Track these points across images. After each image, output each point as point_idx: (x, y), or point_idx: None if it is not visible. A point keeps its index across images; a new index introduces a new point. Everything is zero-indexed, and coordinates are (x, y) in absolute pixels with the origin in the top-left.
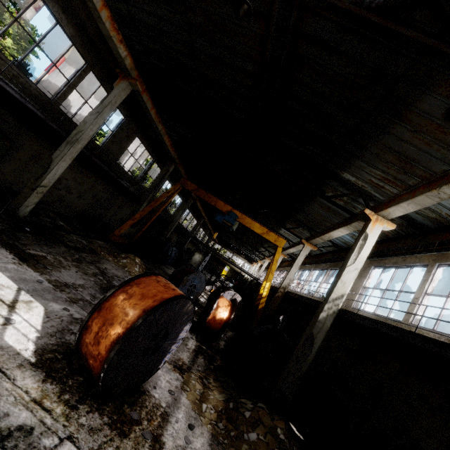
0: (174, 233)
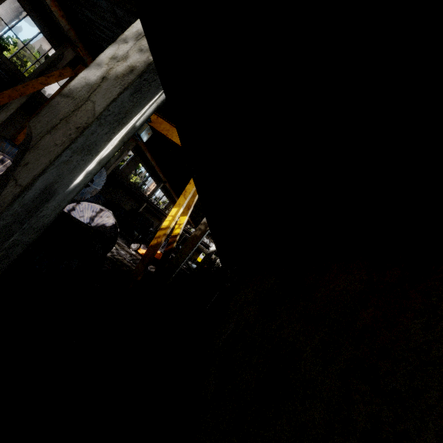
0: (129, 198)
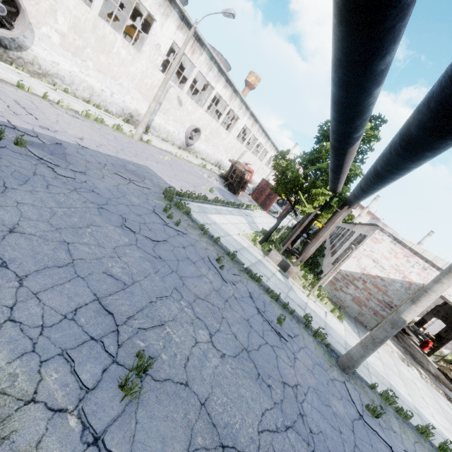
0: None
